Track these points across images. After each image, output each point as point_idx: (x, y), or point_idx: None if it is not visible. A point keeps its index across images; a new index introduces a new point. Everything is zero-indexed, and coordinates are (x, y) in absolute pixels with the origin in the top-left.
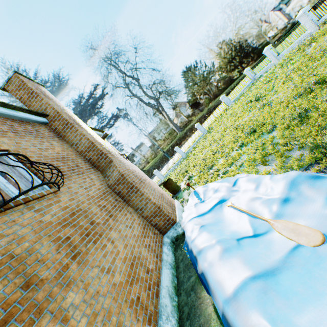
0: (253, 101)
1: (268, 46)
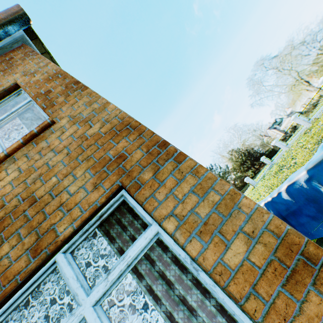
0: (278, 170)
1: (275, 139)
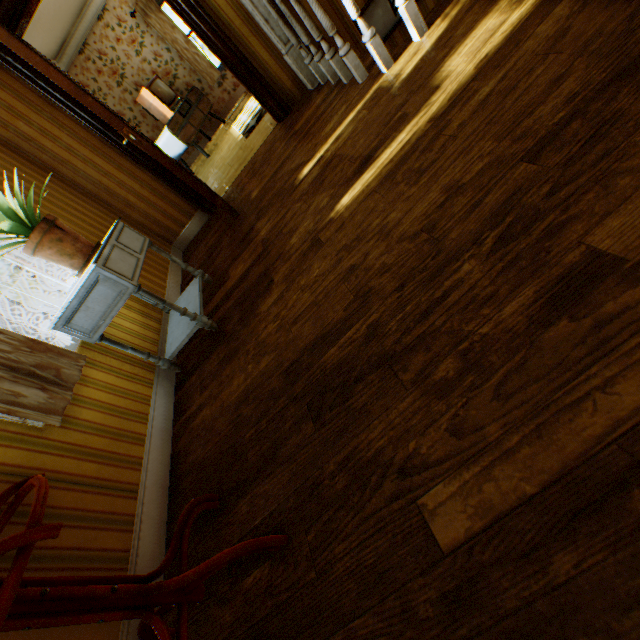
0: None
1: None
